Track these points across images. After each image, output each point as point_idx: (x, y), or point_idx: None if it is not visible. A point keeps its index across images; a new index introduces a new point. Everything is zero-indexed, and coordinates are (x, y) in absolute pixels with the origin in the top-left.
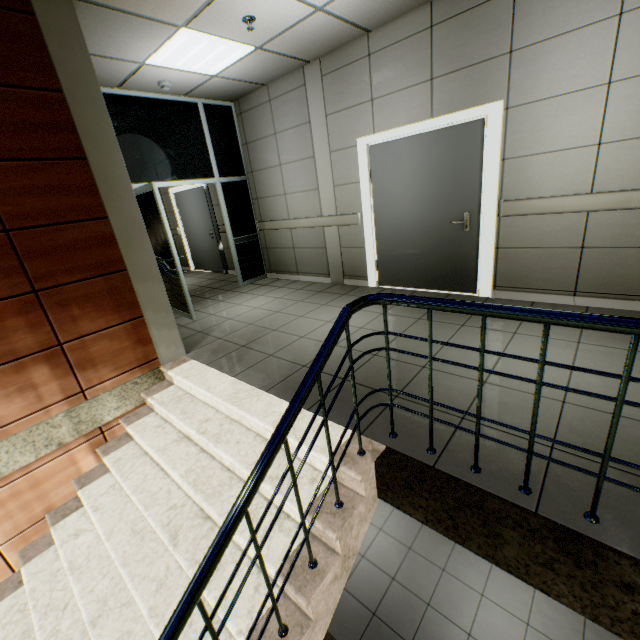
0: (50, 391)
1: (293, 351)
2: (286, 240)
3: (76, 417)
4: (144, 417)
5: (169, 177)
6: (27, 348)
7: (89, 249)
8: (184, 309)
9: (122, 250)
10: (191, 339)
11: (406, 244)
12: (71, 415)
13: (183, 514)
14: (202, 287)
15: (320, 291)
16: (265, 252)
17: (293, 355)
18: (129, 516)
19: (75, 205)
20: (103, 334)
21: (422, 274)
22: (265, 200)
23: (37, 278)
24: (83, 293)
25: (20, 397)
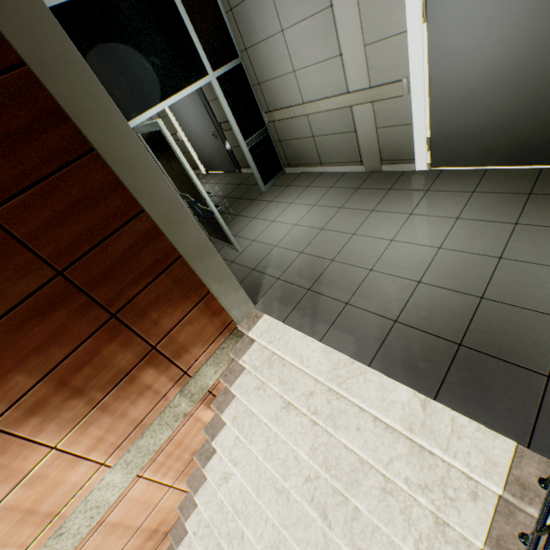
0: (161, 384)
1: (370, 296)
2: (302, 129)
3: (188, 393)
4: (240, 376)
5: (163, 95)
6: (130, 363)
7: (140, 252)
8: (225, 241)
9: (170, 239)
10: (249, 282)
11: (478, 112)
12: (184, 393)
13: (321, 489)
14: (224, 198)
15: (357, 187)
16: (278, 146)
17: (373, 303)
18: (265, 473)
19: (107, 212)
20: (183, 323)
21: (499, 148)
22: (269, 84)
23: (109, 303)
24: (153, 296)
25: (142, 399)
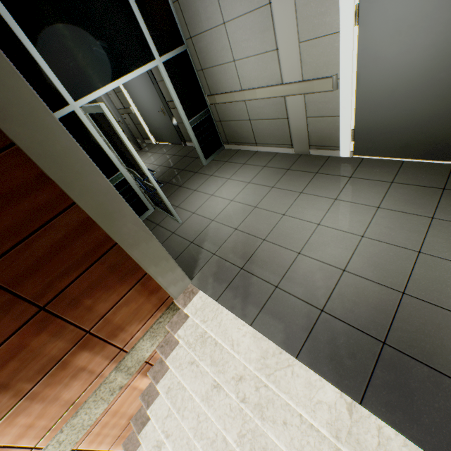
0: (96, 364)
1: (298, 281)
2: (240, 112)
3: (124, 367)
4: (175, 348)
5: (111, 76)
6: (61, 350)
7: (72, 244)
8: (168, 212)
9: (105, 229)
10: (187, 255)
11: (400, 110)
12: (120, 369)
13: None
14: (170, 169)
15: (288, 169)
16: (219, 125)
17: (301, 288)
18: (195, 448)
19: (33, 207)
20: (119, 305)
21: (416, 144)
22: (211, 70)
23: (36, 297)
24: (86, 285)
25: (76, 380)
